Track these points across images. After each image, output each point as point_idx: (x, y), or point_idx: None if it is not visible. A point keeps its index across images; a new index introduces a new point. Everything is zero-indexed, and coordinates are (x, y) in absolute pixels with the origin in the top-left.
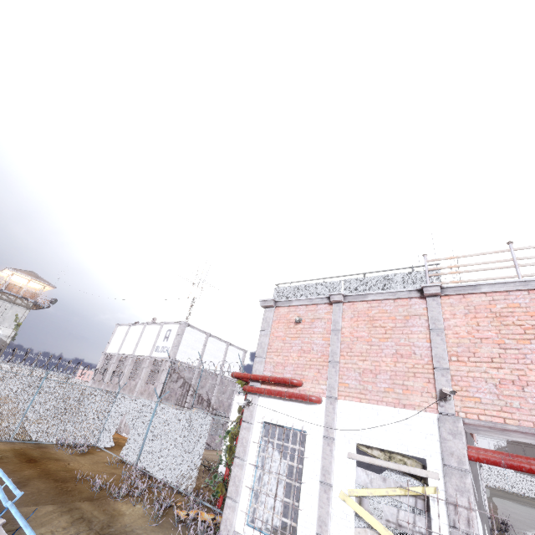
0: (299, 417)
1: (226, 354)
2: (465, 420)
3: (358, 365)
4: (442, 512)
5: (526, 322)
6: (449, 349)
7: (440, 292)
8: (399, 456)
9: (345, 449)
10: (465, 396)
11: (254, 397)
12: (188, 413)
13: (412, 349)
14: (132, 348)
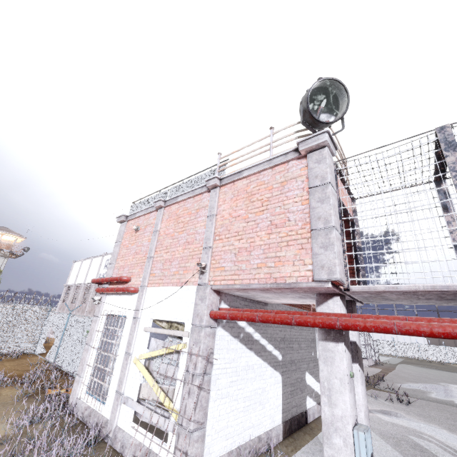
0: (125, 306)
1: None
2: (212, 287)
3: (163, 257)
4: (185, 361)
5: (265, 196)
6: (216, 231)
7: (216, 183)
8: (175, 324)
9: (144, 325)
10: (216, 267)
11: (103, 296)
12: (86, 319)
13: (195, 236)
14: (84, 278)
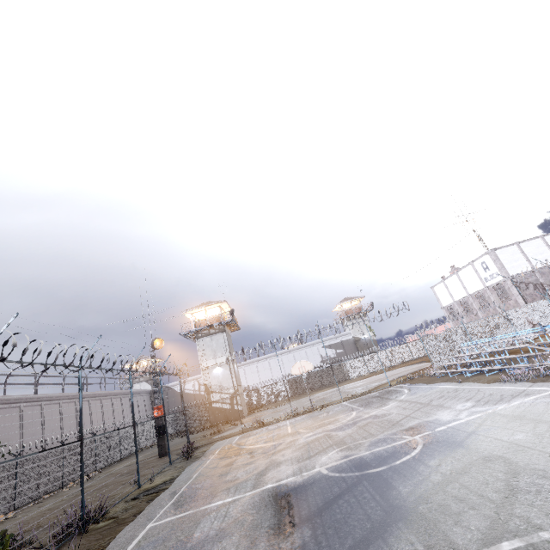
0: None
1: (548, 245)
2: None
3: None
4: None
5: None
6: None
7: None
8: None
9: None
10: None
11: None
12: None
13: None
14: (462, 292)
